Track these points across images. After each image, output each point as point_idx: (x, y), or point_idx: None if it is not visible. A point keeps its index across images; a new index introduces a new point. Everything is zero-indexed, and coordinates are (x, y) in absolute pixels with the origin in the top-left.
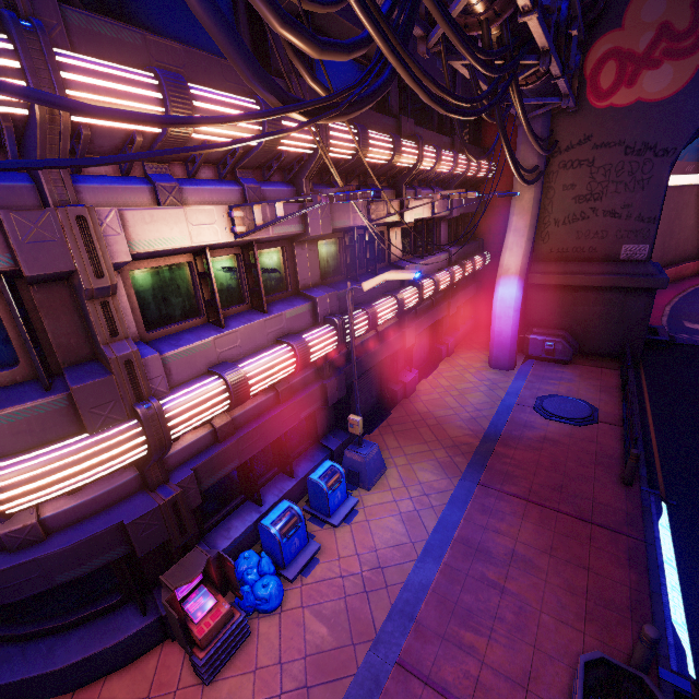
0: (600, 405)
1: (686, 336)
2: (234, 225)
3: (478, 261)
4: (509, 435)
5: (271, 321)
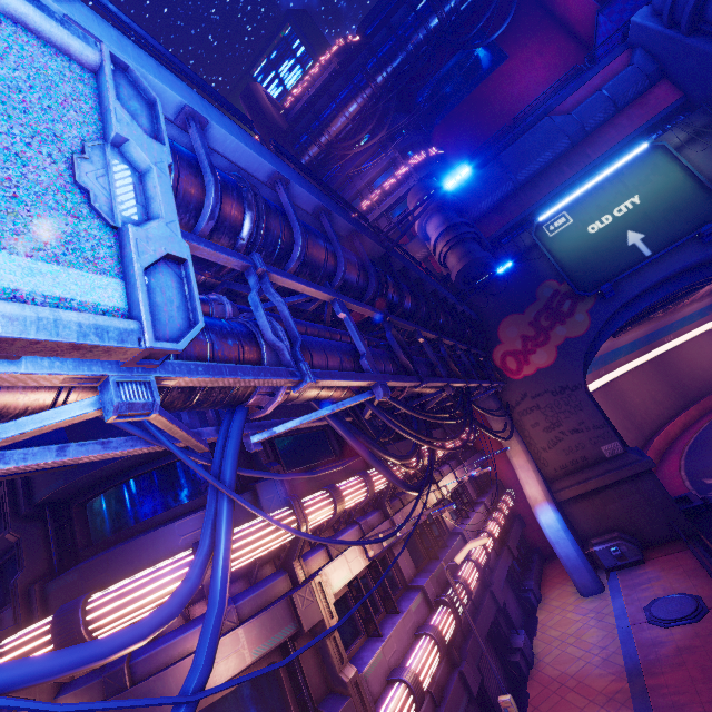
0: (698, 591)
1: None
2: (367, 552)
3: (508, 499)
4: (647, 661)
5: (406, 618)
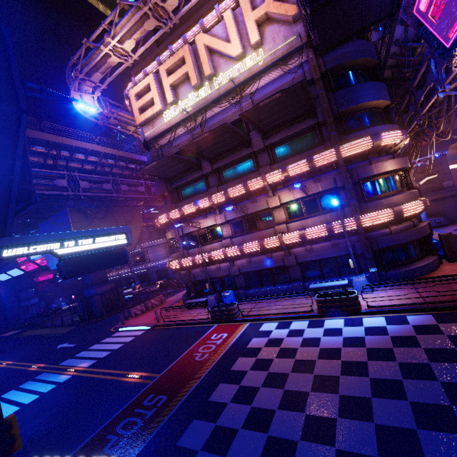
0: None
1: None
2: None
3: None
4: None
5: None
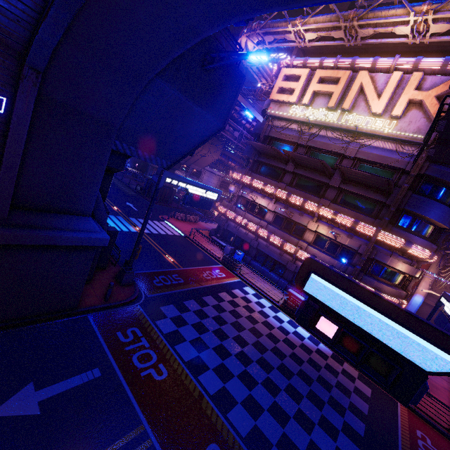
0: None
1: None
2: None
3: None
4: None
5: None
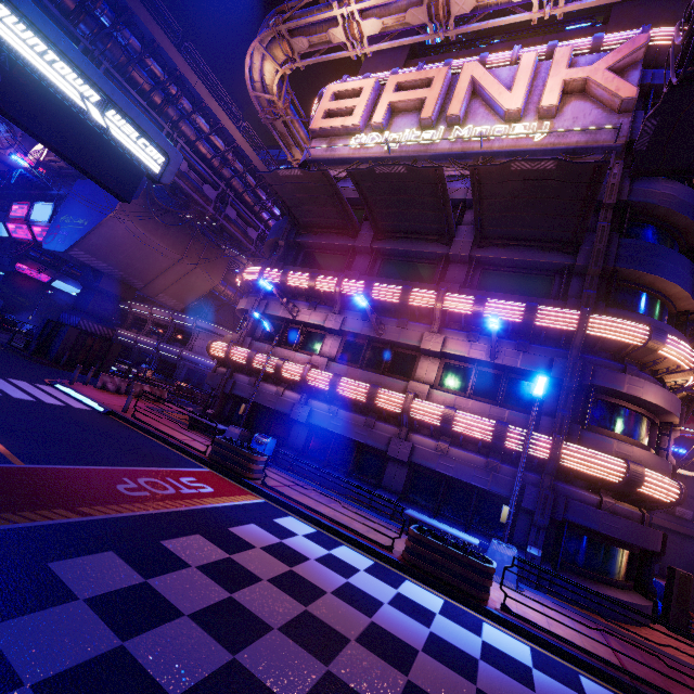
0: None
1: None
2: None
3: None
4: None
5: None
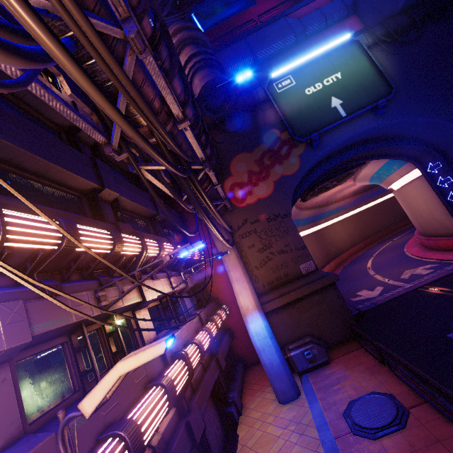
0: (388, 389)
1: (361, 306)
2: None
3: (222, 313)
4: None
5: None
